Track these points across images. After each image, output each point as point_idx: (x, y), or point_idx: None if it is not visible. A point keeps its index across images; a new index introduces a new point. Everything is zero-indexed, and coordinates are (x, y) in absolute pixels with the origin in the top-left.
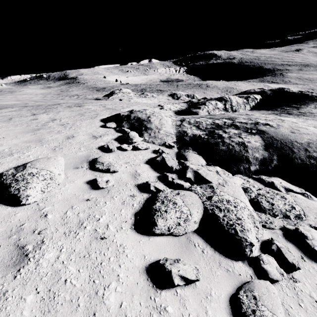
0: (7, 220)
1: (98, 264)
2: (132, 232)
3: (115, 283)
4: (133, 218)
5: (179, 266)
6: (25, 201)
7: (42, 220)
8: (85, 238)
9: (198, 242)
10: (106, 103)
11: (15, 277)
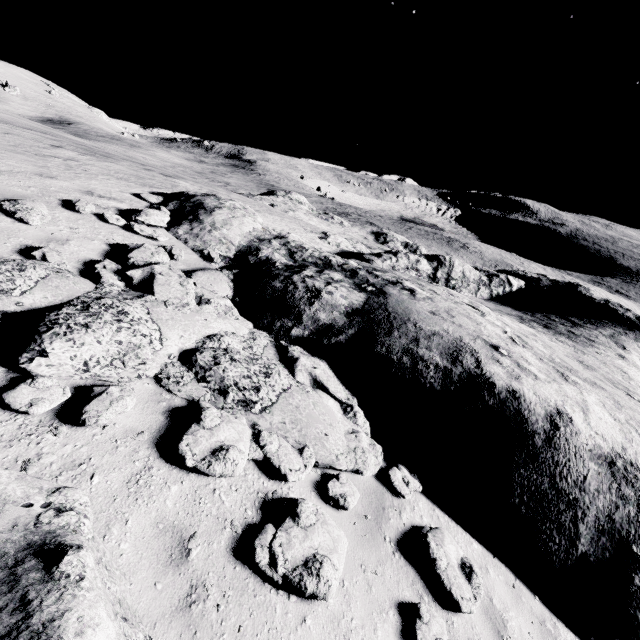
0: None
1: None
2: None
3: None
4: None
5: None
6: None
7: None
8: None
9: None
10: (233, 196)
11: None
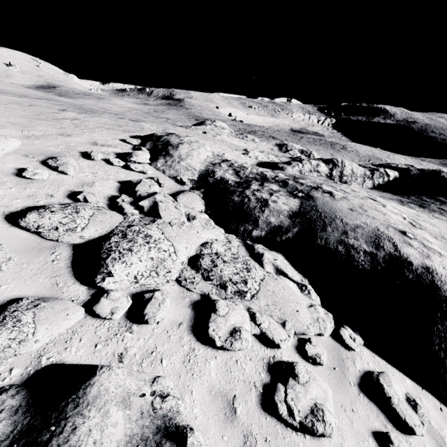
0: None
1: None
2: (0, 216)
3: None
4: (21, 209)
5: None
6: None
7: None
8: None
9: (61, 253)
10: (178, 129)
11: None
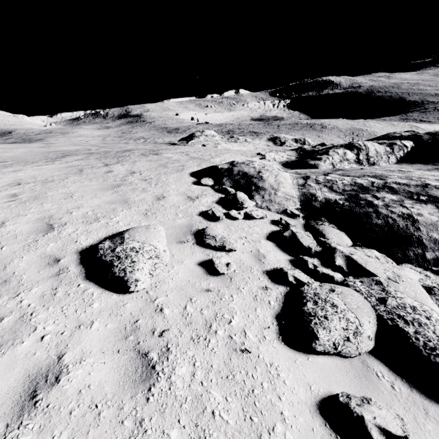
0: (116, 312)
1: (249, 391)
2: (281, 345)
3: (280, 424)
4: (275, 322)
5: (372, 410)
6: (134, 288)
7: (158, 316)
8: (220, 349)
9: (381, 371)
10: (187, 150)
11: (147, 398)
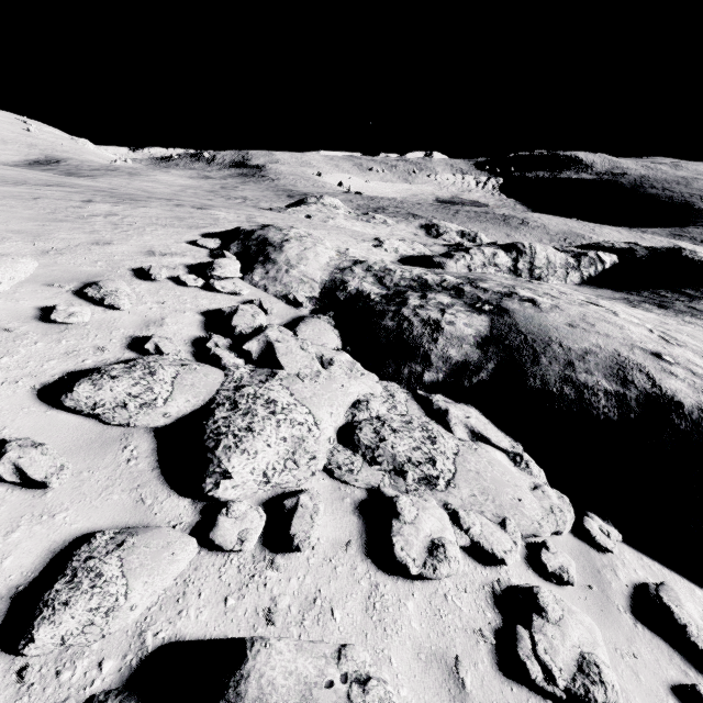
0: None
1: None
2: (29, 393)
3: None
4: (59, 376)
5: (29, 452)
6: None
7: None
8: None
9: (138, 446)
10: (269, 215)
11: None
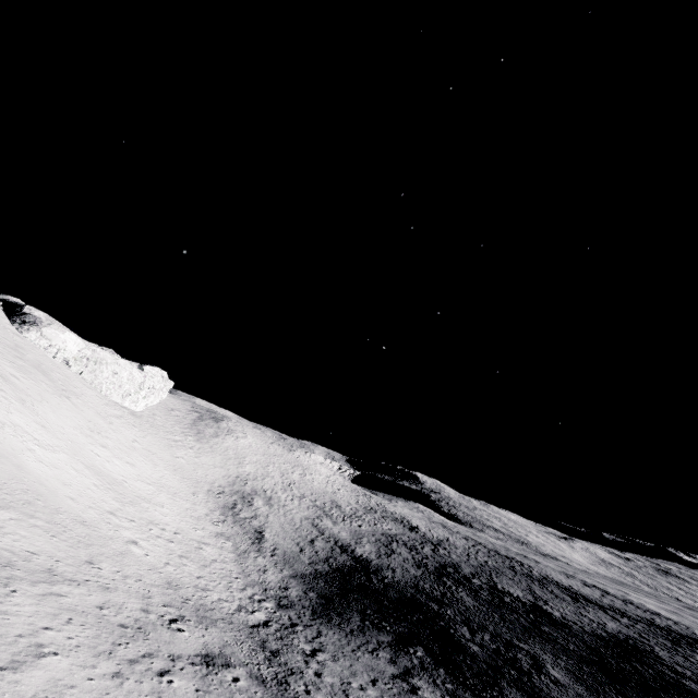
0: None
1: None
2: None
3: None
4: None
5: None
6: None
7: None
8: None
9: None
10: None
11: None
